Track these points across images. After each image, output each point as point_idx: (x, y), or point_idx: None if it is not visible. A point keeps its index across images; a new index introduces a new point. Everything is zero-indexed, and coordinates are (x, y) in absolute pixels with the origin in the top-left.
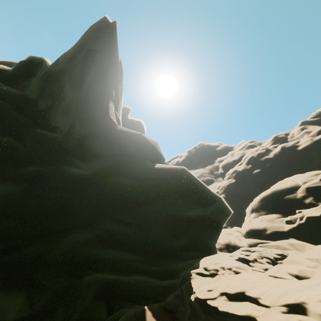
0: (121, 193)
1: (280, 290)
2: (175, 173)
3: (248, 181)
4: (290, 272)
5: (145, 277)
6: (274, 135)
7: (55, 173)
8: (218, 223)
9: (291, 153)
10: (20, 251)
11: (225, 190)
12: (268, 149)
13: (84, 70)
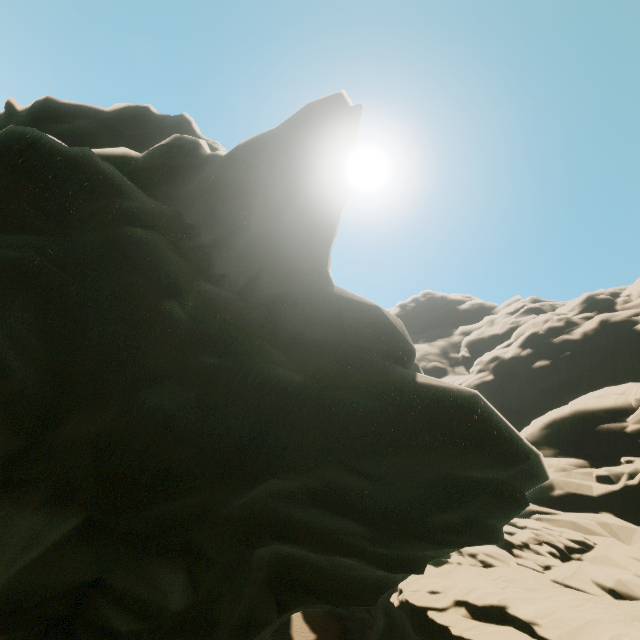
0: (367, 425)
1: (580, 615)
2: (460, 400)
3: (520, 382)
4: (598, 581)
5: (359, 561)
6: (586, 294)
7: (243, 370)
8: (522, 495)
9: (621, 335)
10: (189, 497)
11: None
12: (570, 321)
13: (294, 188)
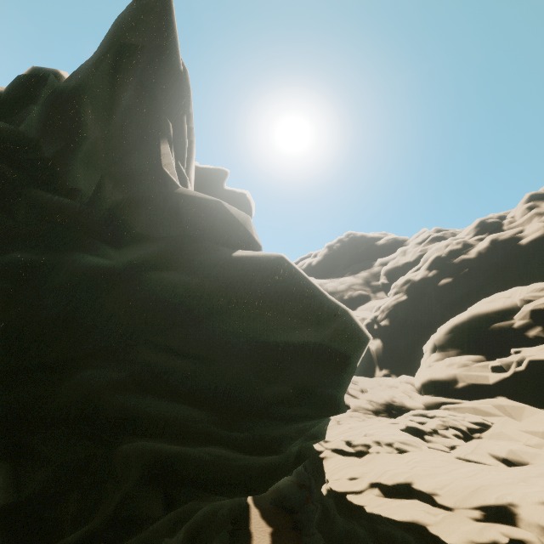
0: (165, 298)
1: (473, 483)
2: (264, 264)
3: (429, 299)
4: (493, 453)
5: (225, 449)
6: (478, 219)
7: (60, 264)
8: (344, 358)
9: (508, 250)
10: None
11: (390, 313)
12: (466, 244)
13: (114, 83)
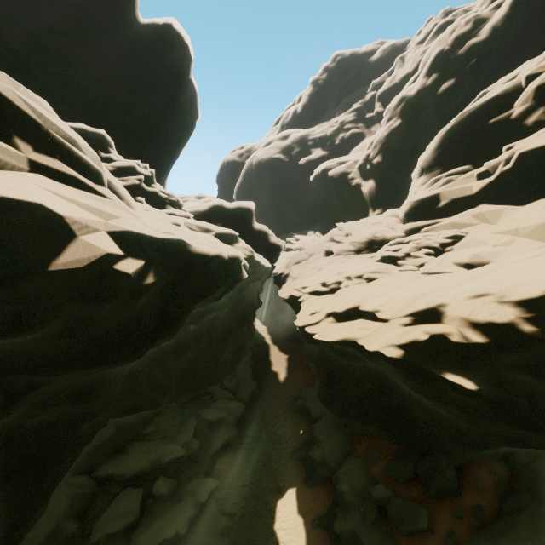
0: None
1: (416, 293)
2: None
3: (426, 116)
4: (457, 261)
5: None
6: None
7: None
8: None
9: (534, 11)
10: None
11: (383, 147)
12: (479, 19)
13: None
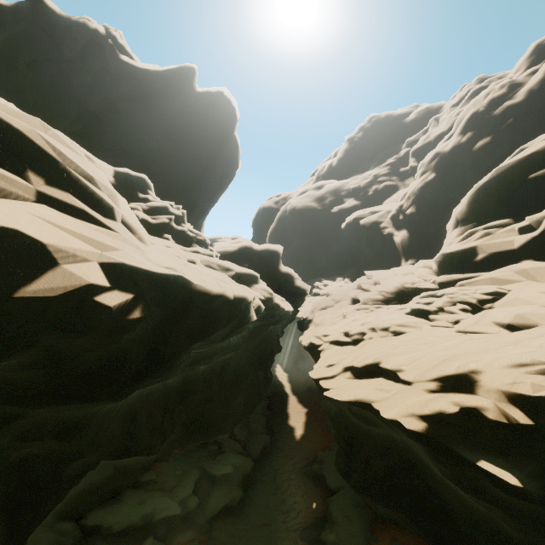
0: None
1: (446, 354)
2: None
3: (462, 171)
4: (497, 321)
5: None
6: (534, 43)
7: None
8: None
9: None
10: None
11: (416, 198)
12: (514, 84)
13: None
